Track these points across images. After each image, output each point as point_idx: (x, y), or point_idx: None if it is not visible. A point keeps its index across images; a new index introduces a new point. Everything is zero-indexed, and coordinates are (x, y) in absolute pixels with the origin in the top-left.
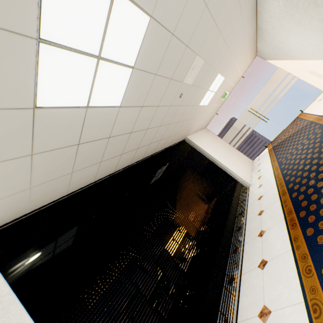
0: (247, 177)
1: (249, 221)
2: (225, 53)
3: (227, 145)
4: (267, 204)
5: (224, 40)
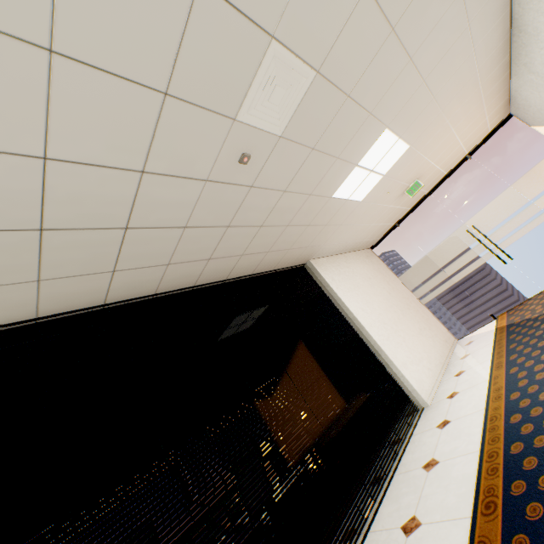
0: (425, 381)
1: (376, 531)
2: (401, 71)
3: (407, 293)
4: (435, 507)
5: (390, 24)
